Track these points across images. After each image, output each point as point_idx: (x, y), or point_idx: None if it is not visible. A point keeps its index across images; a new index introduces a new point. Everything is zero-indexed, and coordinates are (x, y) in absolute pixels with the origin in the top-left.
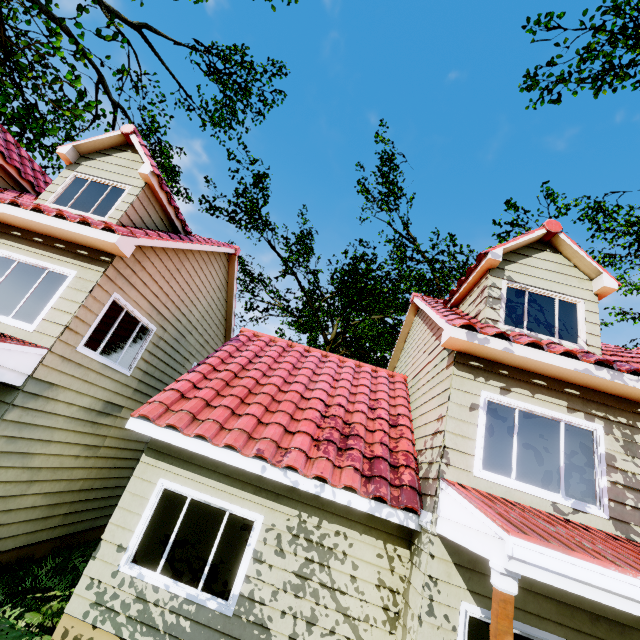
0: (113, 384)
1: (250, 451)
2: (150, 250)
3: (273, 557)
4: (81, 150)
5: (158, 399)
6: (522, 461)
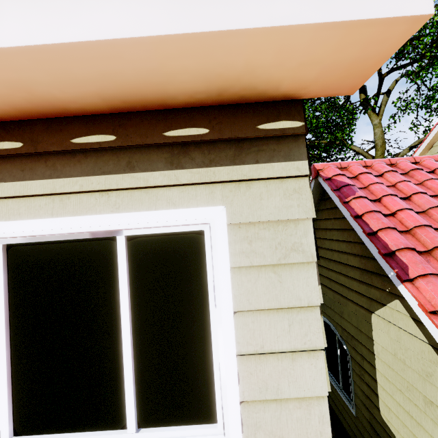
0: None
1: None
2: None
3: None
4: None
5: None
6: None
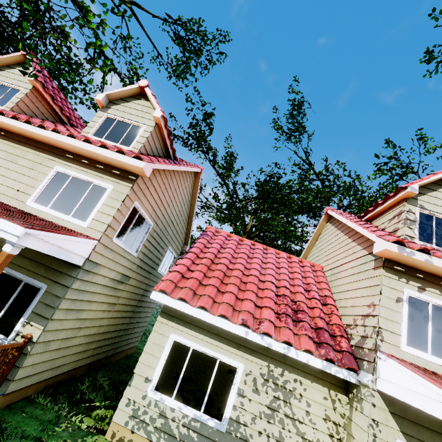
0: (127, 262)
1: (236, 320)
2: (157, 171)
3: (251, 394)
4: (110, 97)
5: (169, 278)
6: (435, 341)
